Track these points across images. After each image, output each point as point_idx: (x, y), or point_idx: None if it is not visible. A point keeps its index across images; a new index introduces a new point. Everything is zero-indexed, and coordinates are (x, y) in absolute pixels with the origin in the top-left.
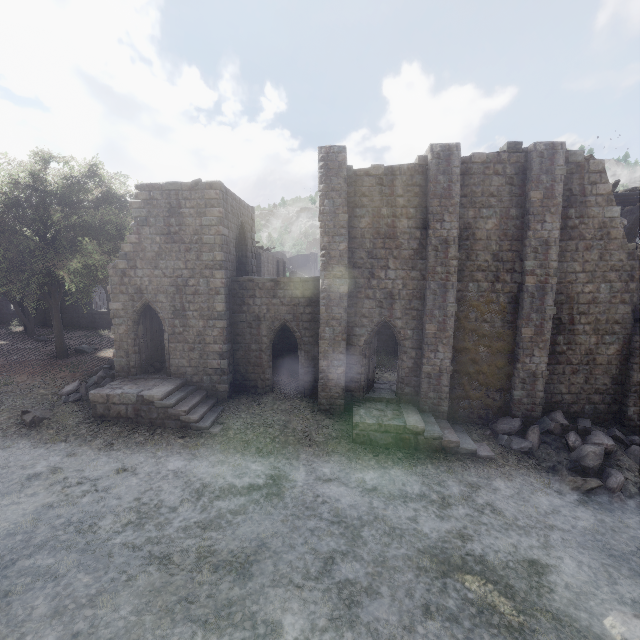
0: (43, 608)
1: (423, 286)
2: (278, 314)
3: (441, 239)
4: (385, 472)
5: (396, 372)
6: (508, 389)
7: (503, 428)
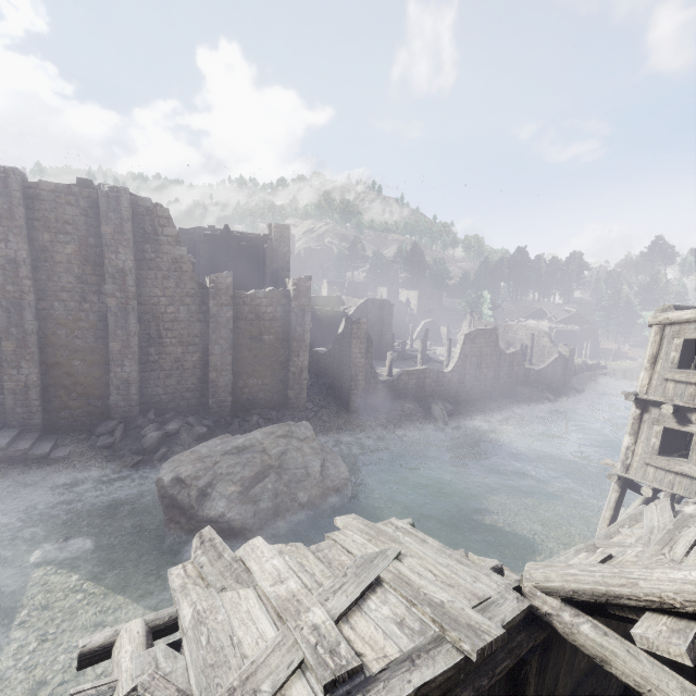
0: None
1: None
2: None
3: (9, 259)
4: None
5: None
6: (109, 396)
7: (101, 430)
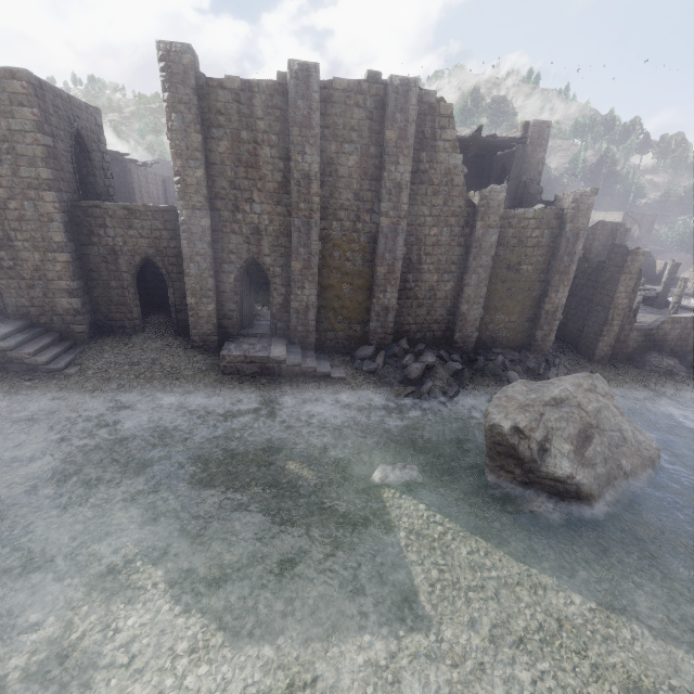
0: None
1: (290, 223)
2: (138, 248)
3: (303, 173)
4: (246, 396)
5: None
6: (367, 322)
7: (360, 355)
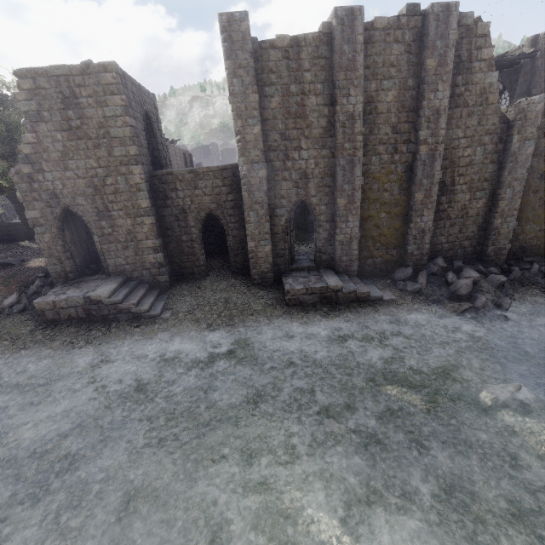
0: (59, 483)
1: (333, 163)
2: (202, 204)
3: (348, 115)
4: (316, 324)
5: (310, 244)
6: (403, 245)
7: (399, 276)
